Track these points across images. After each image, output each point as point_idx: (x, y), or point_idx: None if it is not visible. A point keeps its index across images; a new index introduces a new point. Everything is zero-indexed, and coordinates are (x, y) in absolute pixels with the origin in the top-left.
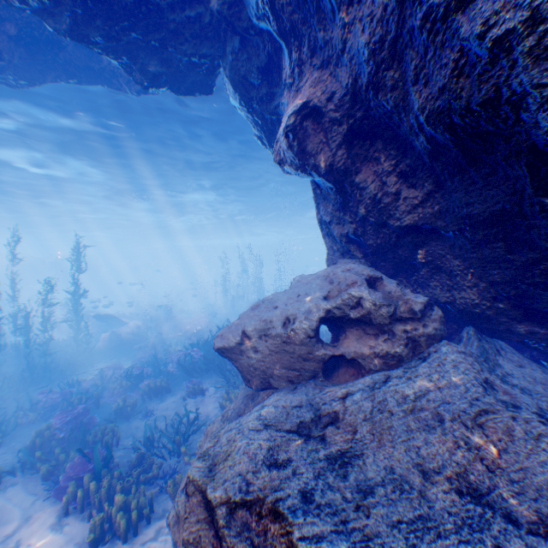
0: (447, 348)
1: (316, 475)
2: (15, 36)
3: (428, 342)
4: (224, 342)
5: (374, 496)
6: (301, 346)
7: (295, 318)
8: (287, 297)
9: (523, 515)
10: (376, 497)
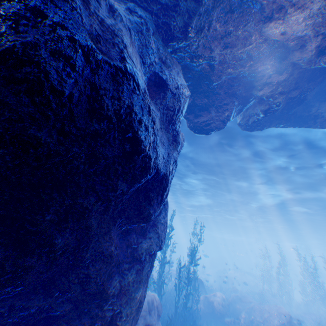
0: None
1: None
2: (293, 97)
3: None
4: None
5: None
6: None
7: None
8: None
9: None
10: None
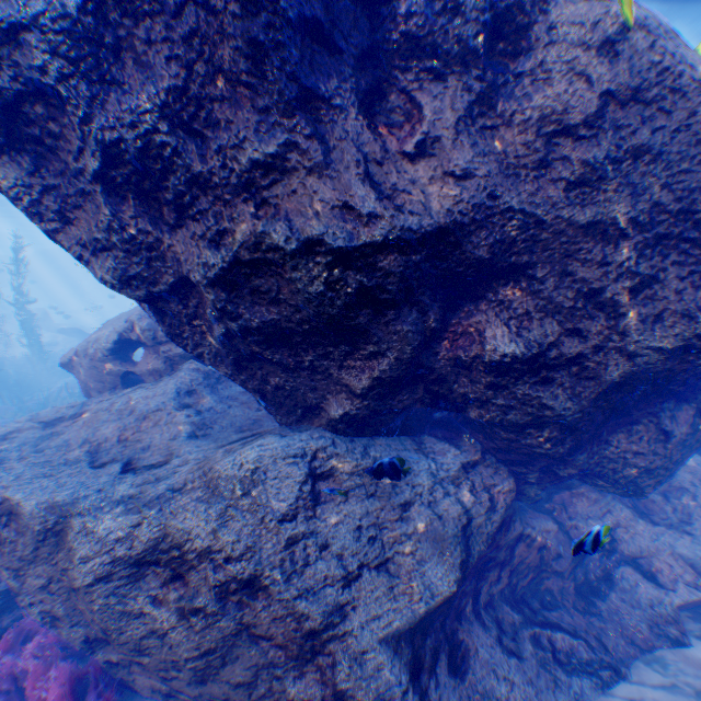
0: (186, 365)
1: (20, 443)
2: None
3: (183, 360)
4: (62, 359)
5: (40, 452)
6: (102, 362)
7: (97, 339)
8: (112, 319)
9: (103, 459)
10: (40, 453)
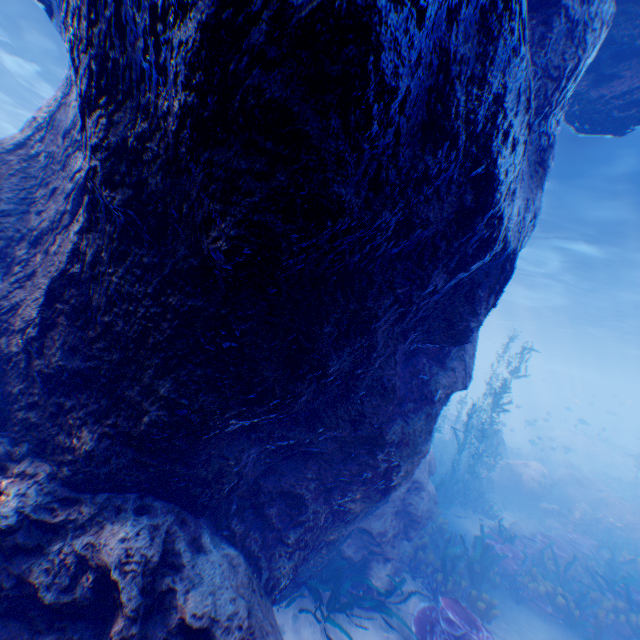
0: None
1: None
2: None
3: None
4: None
5: None
6: None
7: None
8: None
9: None
10: None
